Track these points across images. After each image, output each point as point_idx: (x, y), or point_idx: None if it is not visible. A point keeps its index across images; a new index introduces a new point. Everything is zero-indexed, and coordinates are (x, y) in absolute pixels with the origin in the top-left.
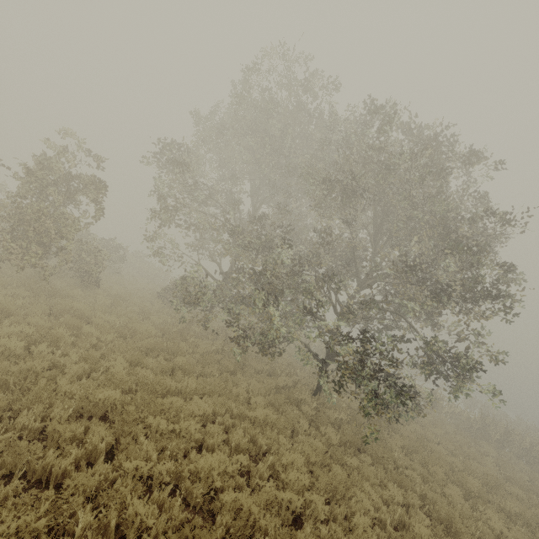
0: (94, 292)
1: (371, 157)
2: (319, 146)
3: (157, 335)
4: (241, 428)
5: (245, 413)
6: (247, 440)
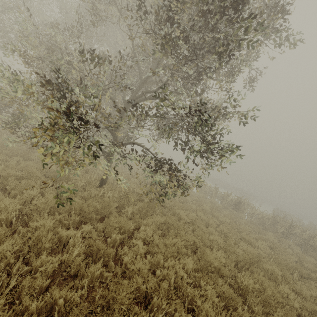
0: None
1: None
2: None
3: None
4: None
5: None
6: None
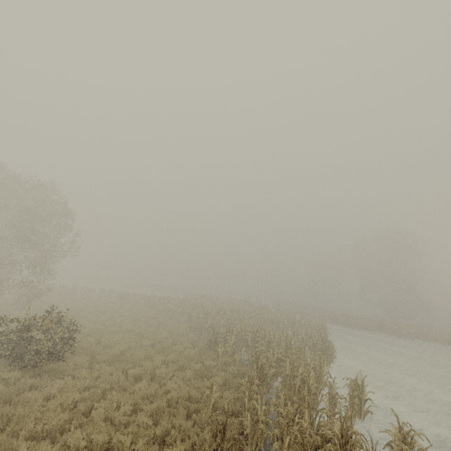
0: None
1: None
2: None
3: None
4: None
5: None
6: None
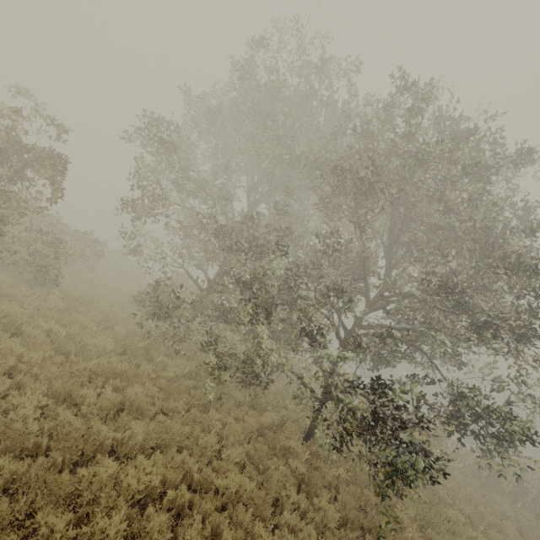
0: (50, 292)
1: (396, 149)
2: (331, 134)
3: (117, 351)
4: (200, 510)
5: (211, 478)
6: (205, 536)
